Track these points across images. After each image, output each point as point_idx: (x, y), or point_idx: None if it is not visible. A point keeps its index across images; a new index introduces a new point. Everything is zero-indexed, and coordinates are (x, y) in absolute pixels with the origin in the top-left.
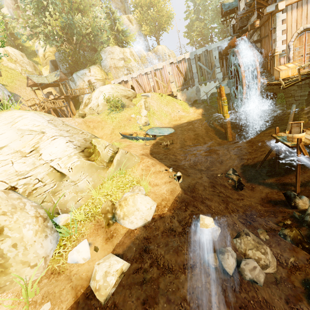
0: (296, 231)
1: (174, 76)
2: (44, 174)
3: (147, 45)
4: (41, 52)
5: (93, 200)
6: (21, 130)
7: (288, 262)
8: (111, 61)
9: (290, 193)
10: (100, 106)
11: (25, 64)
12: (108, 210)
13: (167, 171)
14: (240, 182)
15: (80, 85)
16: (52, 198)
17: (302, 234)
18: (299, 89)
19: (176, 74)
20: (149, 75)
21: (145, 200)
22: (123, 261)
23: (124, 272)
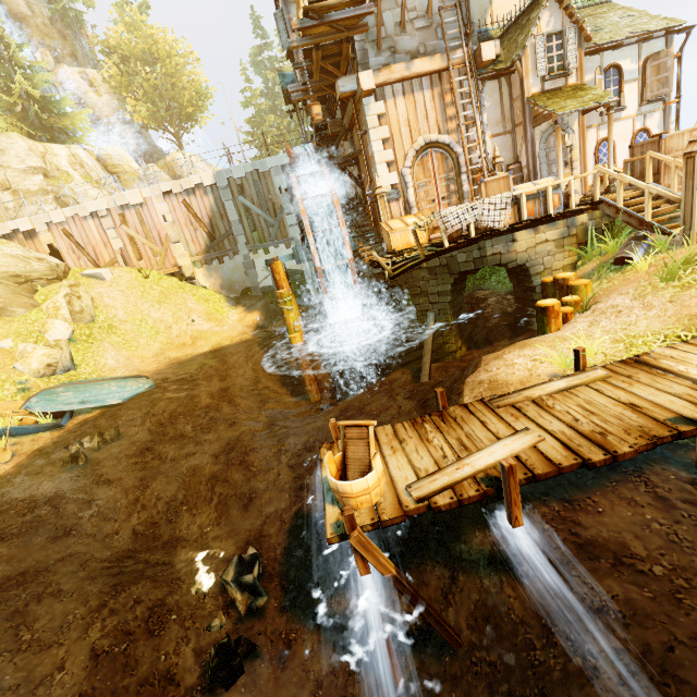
0: None
1: (180, 226)
2: None
3: (151, 149)
4: None
5: None
6: None
7: None
8: None
9: None
10: None
11: None
12: None
13: None
14: (230, 647)
15: None
16: None
17: None
18: (432, 277)
19: (186, 223)
20: (107, 221)
21: None
22: None
23: None
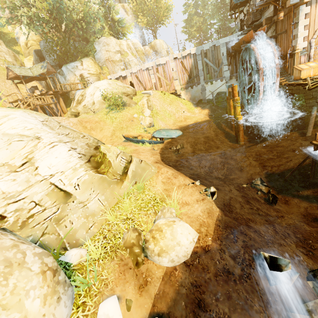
0: None
1: (178, 72)
2: (43, 195)
3: (144, 39)
4: (23, 40)
5: (109, 226)
6: (7, 135)
7: None
8: (106, 53)
9: None
10: (96, 104)
11: (4, 53)
12: (134, 243)
13: (195, 185)
14: (275, 195)
15: (70, 79)
16: (56, 228)
17: None
18: None
19: (180, 71)
20: (151, 71)
21: (186, 230)
22: None
23: None
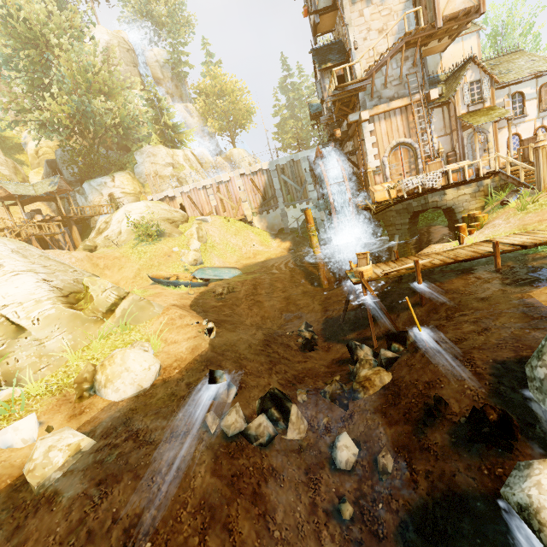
0: (335, 384)
1: (247, 193)
2: None
3: (217, 147)
4: (33, 146)
5: (68, 367)
6: None
7: (321, 424)
8: (151, 166)
9: (351, 342)
10: (123, 234)
11: None
12: (86, 379)
13: (199, 324)
14: (310, 339)
15: (94, 201)
16: None
17: (345, 389)
18: (398, 215)
19: (251, 191)
20: (210, 190)
21: (142, 356)
22: (84, 435)
23: (82, 452)
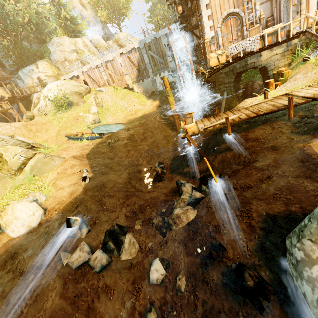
0: (159, 219)
1: (126, 67)
2: None
3: (108, 33)
4: None
5: None
6: None
7: (147, 247)
8: (60, 54)
9: (178, 181)
10: (48, 106)
11: None
12: None
13: (81, 172)
14: (158, 174)
15: (29, 83)
16: None
17: (166, 220)
18: (226, 76)
19: (129, 66)
20: (101, 68)
21: (27, 207)
22: None
23: None
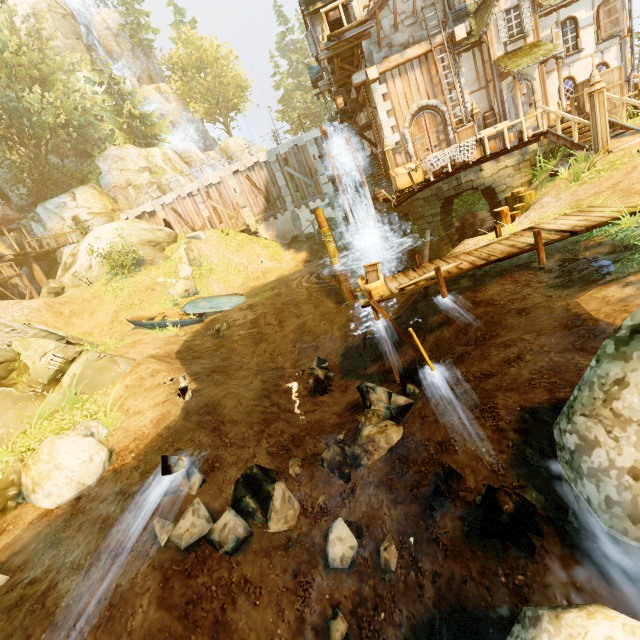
0: (334, 449)
1: (245, 195)
2: None
3: (208, 139)
4: None
5: None
6: None
7: (316, 505)
8: (120, 175)
9: (362, 385)
10: (94, 267)
11: None
12: (13, 482)
13: (174, 382)
14: (320, 380)
15: (55, 228)
16: None
17: (347, 452)
18: (427, 204)
19: (249, 192)
20: (198, 198)
21: (79, 445)
22: None
23: None
